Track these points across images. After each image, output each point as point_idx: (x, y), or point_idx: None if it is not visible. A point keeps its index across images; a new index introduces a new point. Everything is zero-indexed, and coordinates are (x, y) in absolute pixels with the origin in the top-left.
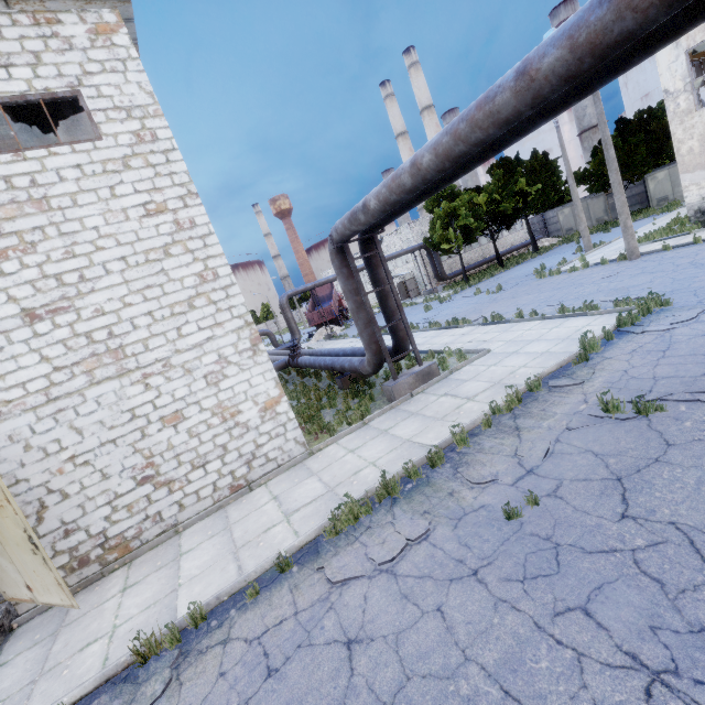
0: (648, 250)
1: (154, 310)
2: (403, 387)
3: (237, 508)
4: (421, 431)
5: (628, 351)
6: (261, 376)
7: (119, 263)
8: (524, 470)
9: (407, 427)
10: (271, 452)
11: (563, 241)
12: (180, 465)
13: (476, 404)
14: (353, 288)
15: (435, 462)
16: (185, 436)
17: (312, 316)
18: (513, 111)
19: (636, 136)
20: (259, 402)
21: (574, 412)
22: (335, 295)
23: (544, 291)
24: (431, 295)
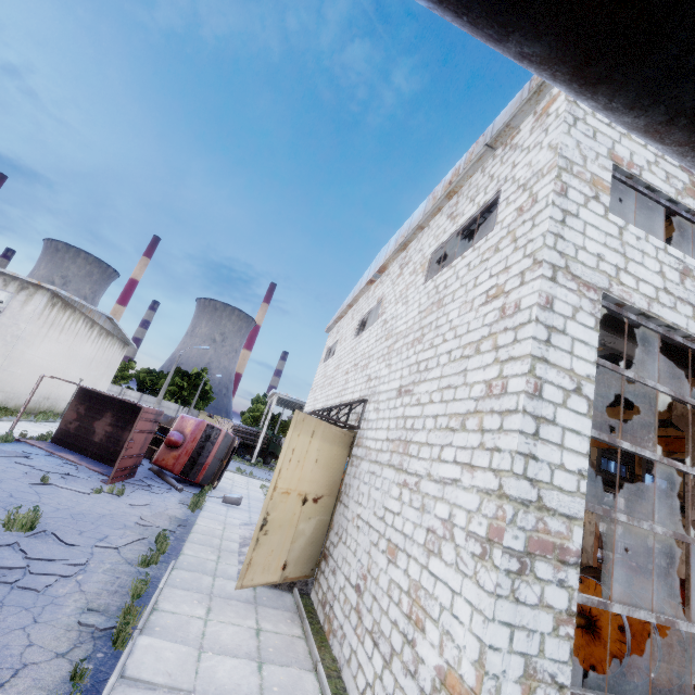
0: None
1: (440, 414)
2: None
3: None
4: None
5: None
6: (470, 609)
7: (446, 357)
8: None
9: None
10: None
11: None
12: (370, 610)
13: None
14: None
15: None
16: (386, 584)
17: None
18: None
19: None
20: (444, 652)
21: None
22: None
23: None
24: None
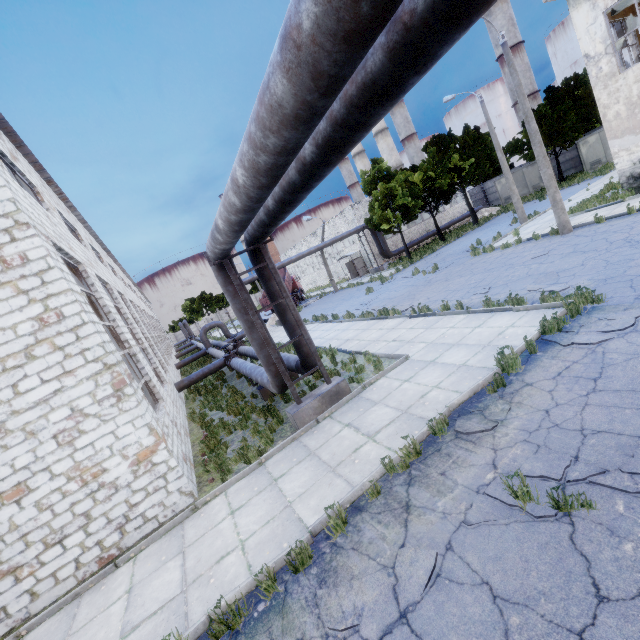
0: (581, 222)
1: None
2: (307, 413)
3: (90, 600)
4: (308, 488)
5: (552, 375)
6: (130, 424)
7: None
8: (397, 611)
9: (296, 479)
10: (149, 510)
11: (501, 211)
12: (28, 546)
13: (374, 448)
14: (241, 306)
15: (299, 564)
16: (33, 511)
17: (266, 302)
18: (298, 102)
19: (564, 103)
20: (129, 455)
21: (478, 486)
22: (288, 279)
23: (476, 273)
24: (377, 273)
